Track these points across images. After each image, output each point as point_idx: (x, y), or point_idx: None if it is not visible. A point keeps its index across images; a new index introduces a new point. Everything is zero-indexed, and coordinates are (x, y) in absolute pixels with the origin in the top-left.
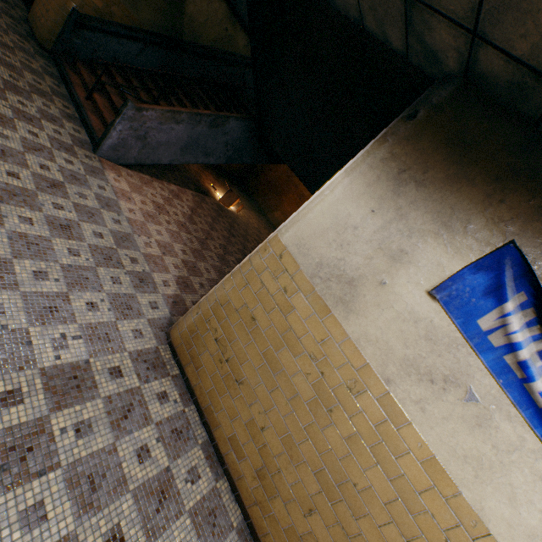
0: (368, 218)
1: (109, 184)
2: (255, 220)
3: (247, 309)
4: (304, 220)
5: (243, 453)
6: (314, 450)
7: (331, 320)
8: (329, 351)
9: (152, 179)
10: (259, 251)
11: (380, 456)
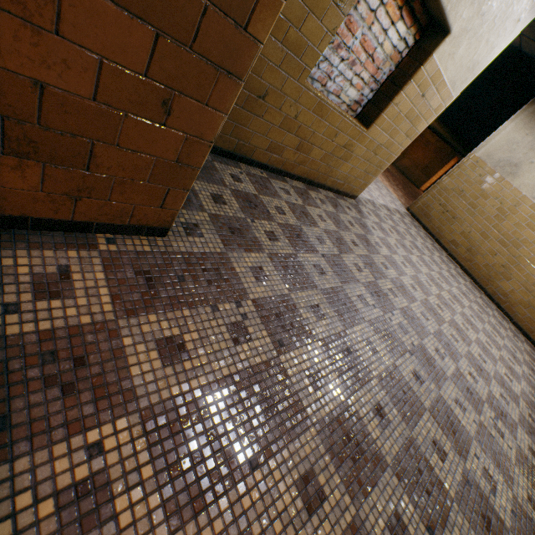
0: (524, 138)
1: None
2: (391, 167)
3: (457, 188)
4: (489, 144)
5: (458, 245)
6: (496, 233)
7: (505, 182)
8: (503, 194)
9: None
10: (463, 162)
11: (529, 226)
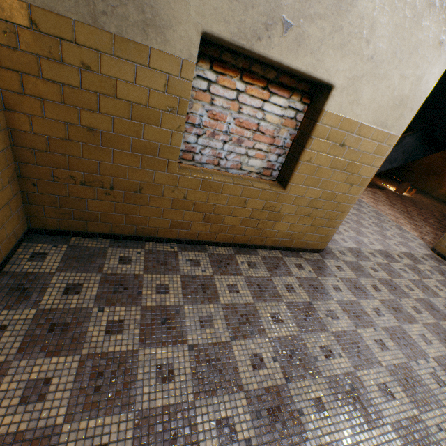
0: None
1: None
2: (424, 199)
3: None
4: None
5: None
6: None
7: None
8: None
9: None
10: None
11: None
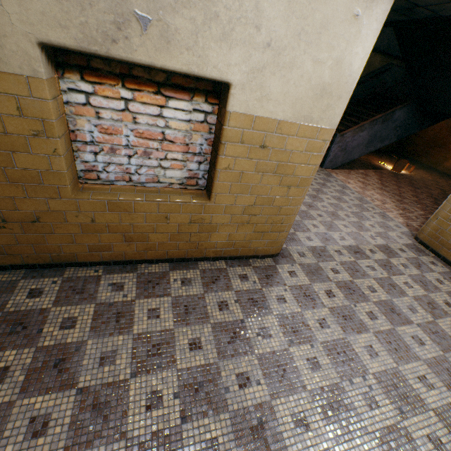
0: None
1: (336, 179)
2: (426, 175)
3: None
4: None
5: None
6: None
7: None
8: None
9: (348, 170)
10: None
11: None
